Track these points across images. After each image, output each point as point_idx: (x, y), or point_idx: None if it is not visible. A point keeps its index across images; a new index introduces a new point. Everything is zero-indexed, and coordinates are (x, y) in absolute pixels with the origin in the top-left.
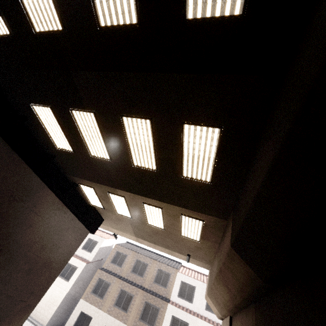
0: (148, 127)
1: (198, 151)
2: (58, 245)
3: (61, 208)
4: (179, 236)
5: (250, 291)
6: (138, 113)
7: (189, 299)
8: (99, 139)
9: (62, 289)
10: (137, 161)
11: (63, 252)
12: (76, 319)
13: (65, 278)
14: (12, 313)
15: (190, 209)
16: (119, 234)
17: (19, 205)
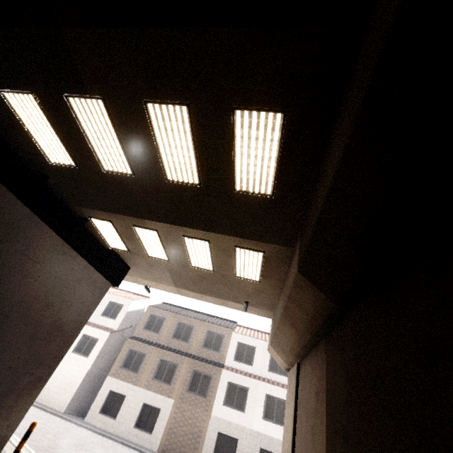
0: (185, 118)
1: (255, 150)
2: (69, 302)
3: (68, 251)
4: (233, 277)
5: (321, 321)
6: (169, 96)
7: (248, 361)
8: (113, 143)
9: (80, 367)
10: (171, 173)
11: (78, 311)
12: (104, 400)
13: (83, 353)
14: (17, 388)
15: (247, 237)
16: (153, 286)
17: (3, 247)
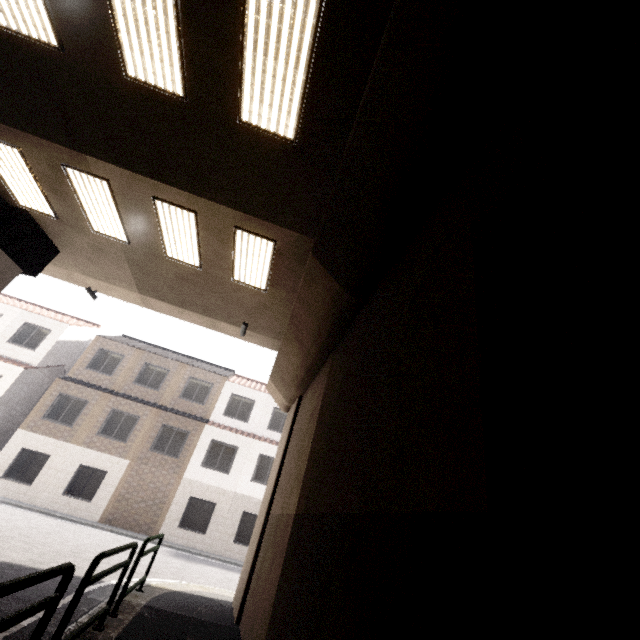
0: None
1: (277, 48)
2: None
3: None
4: (230, 282)
5: (330, 324)
6: None
7: (242, 417)
8: None
9: None
10: (135, 62)
11: None
12: (11, 461)
13: None
14: None
15: (253, 213)
16: (101, 289)
17: None
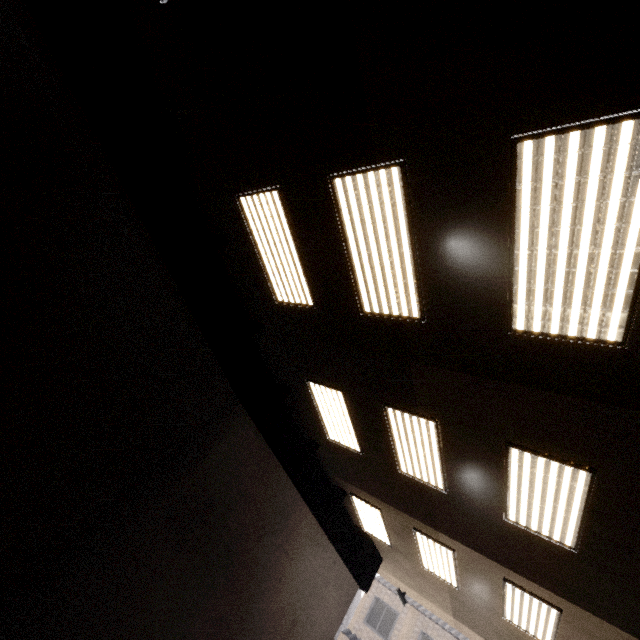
0: (581, 481)
1: None
2: (313, 618)
3: (321, 540)
4: None
5: None
6: (555, 451)
7: None
8: (430, 456)
9: None
10: (519, 515)
11: (320, 632)
12: None
13: None
14: None
15: None
16: (410, 594)
17: (268, 542)
